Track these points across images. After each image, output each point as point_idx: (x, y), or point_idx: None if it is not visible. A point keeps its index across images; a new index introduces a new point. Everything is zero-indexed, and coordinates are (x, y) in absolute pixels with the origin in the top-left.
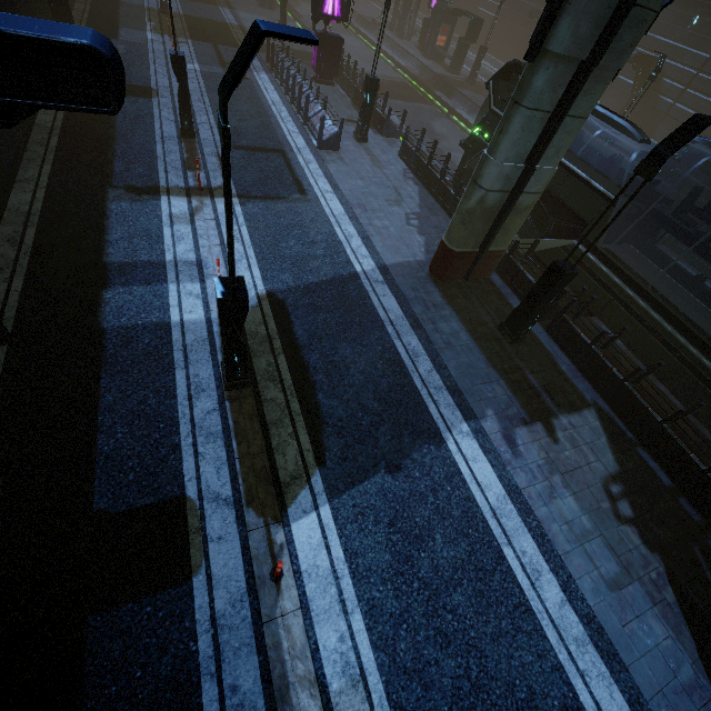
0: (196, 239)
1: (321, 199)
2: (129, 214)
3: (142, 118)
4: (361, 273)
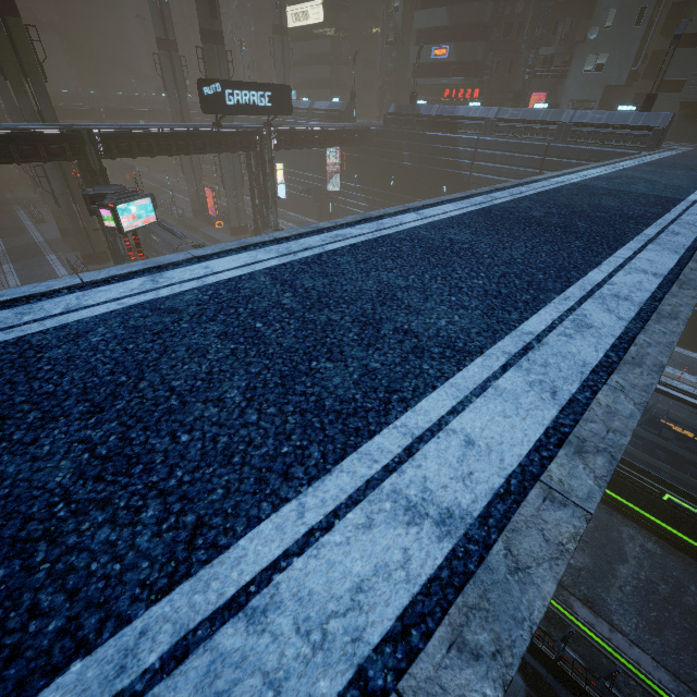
0: None
1: (32, 233)
2: None
3: None
4: (38, 242)
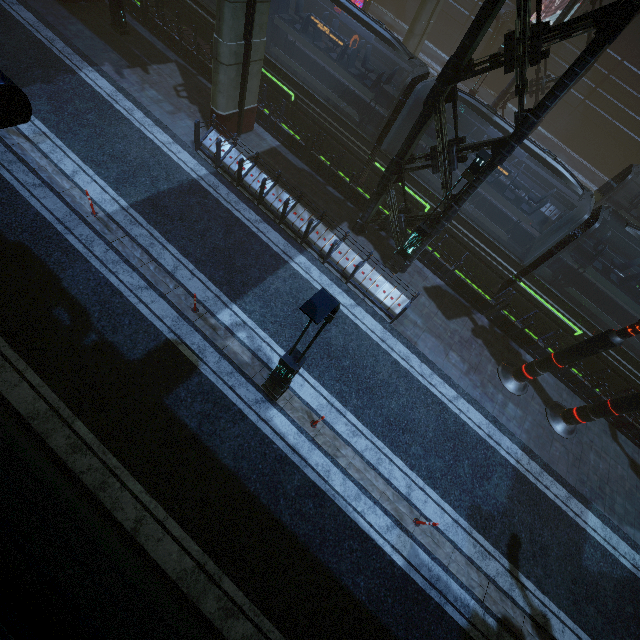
0: None
1: None
2: None
3: None
4: None
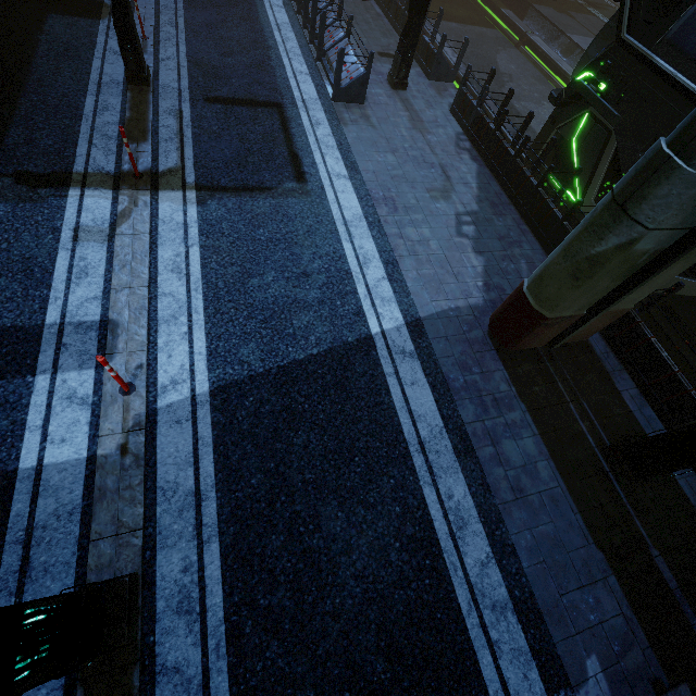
0: (109, 274)
1: (328, 189)
2: (5, 228)
3: (76, 51)
4: (378, 337)
